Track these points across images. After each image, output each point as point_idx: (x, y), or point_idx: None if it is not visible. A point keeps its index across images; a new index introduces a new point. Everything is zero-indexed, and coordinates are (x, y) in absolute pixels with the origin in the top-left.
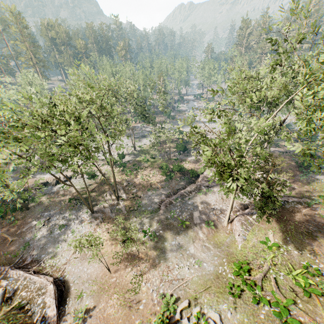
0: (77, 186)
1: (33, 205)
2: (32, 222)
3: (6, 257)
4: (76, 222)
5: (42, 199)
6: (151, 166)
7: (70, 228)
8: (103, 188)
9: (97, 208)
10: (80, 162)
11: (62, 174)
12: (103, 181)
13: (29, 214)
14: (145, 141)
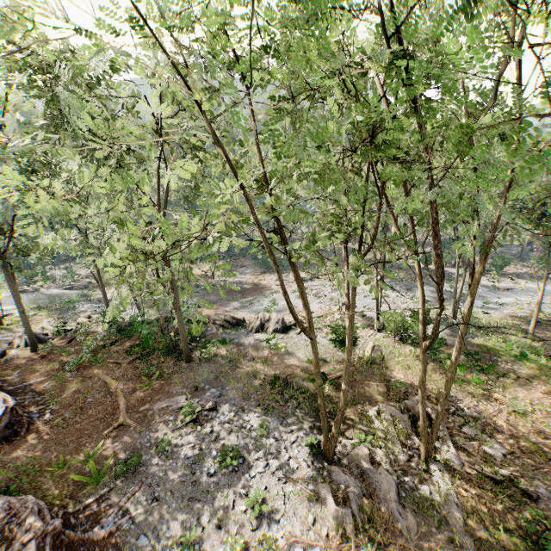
0: (298, 352)
1: (199, 356)
2: (178, 396)
3: (82, 468)
4: (272, 464)
5: (220, 351)
6: (546, 381)
7: (248, 474)
8: (366, 384)
9: (344, 450)
10: (313, 307)
11: (297, 283)
12: (367, 365)
13: (183, 372)
14: (480, 305)
